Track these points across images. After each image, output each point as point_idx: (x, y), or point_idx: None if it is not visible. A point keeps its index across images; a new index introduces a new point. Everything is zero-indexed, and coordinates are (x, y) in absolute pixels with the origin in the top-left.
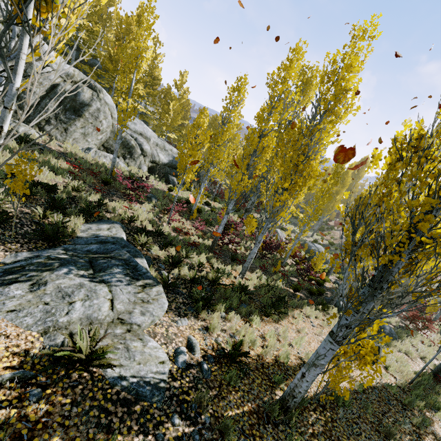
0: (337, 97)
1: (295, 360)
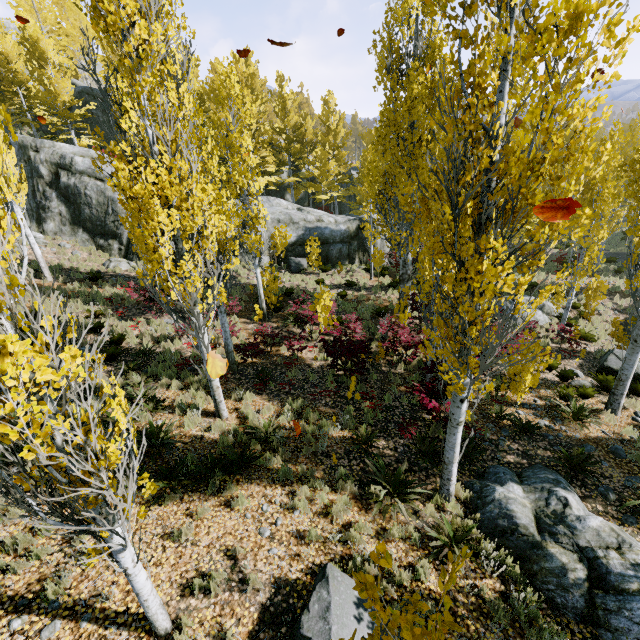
0: (157, 6)
1: (24, 587)
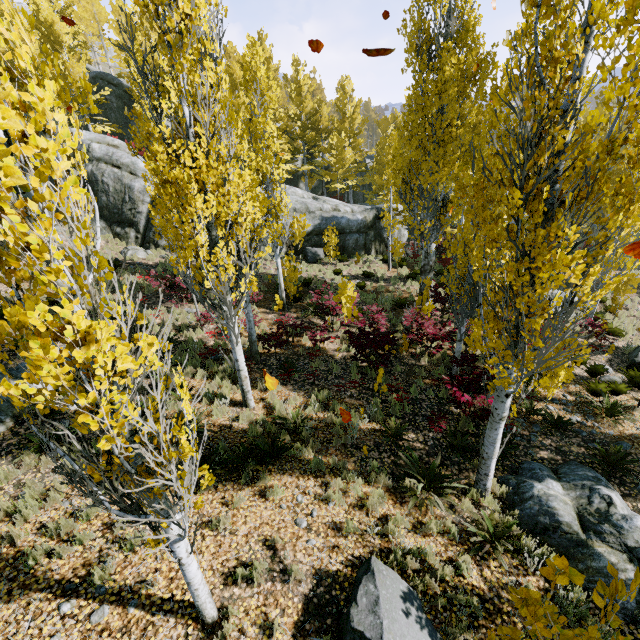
0: None
1: (69, 571)
